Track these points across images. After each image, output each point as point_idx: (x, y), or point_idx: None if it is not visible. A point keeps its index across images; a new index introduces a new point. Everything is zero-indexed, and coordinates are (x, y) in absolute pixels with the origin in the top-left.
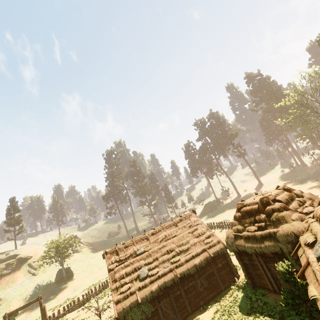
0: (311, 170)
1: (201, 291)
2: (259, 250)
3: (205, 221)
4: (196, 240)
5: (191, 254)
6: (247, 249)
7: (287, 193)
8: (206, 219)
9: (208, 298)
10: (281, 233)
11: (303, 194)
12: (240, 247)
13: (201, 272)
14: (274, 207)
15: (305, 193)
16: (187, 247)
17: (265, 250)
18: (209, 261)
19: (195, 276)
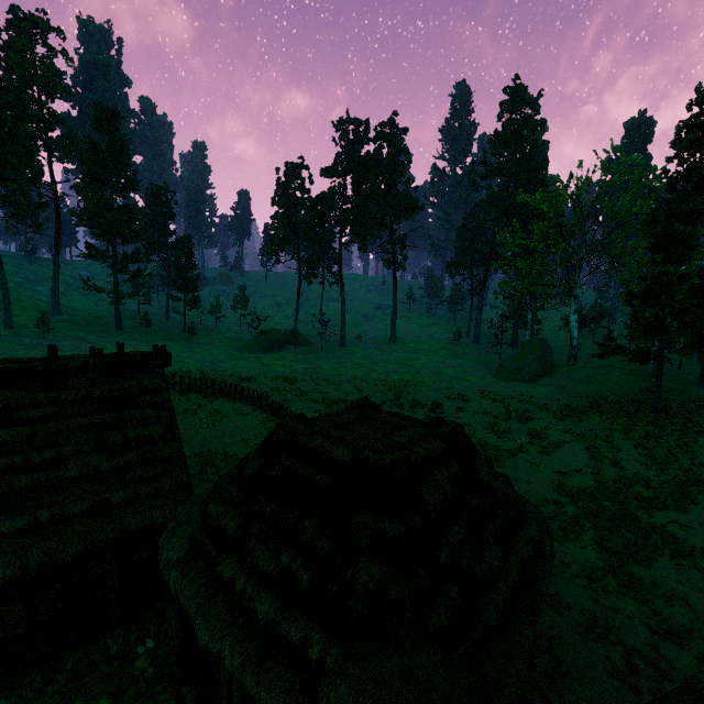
0: (482, 354)
1: (16, 636)
2: (233, 671)
3: (238, 368)
4: (99, 460)
5: (31, 515)
6: (200, 629)
7: (456, 469)
8: (244, 365)
9: (36, 656)
10: (345, 702)
11: (492, 479)
12: (184, 600)
13: (48, 578)
14: (387, 535)
15: (498, 475)
16: (37, 480)
17: (250, 688)
18: (102, 546)
19: (7, 591)
